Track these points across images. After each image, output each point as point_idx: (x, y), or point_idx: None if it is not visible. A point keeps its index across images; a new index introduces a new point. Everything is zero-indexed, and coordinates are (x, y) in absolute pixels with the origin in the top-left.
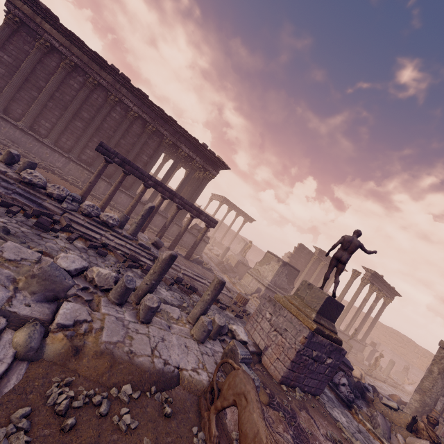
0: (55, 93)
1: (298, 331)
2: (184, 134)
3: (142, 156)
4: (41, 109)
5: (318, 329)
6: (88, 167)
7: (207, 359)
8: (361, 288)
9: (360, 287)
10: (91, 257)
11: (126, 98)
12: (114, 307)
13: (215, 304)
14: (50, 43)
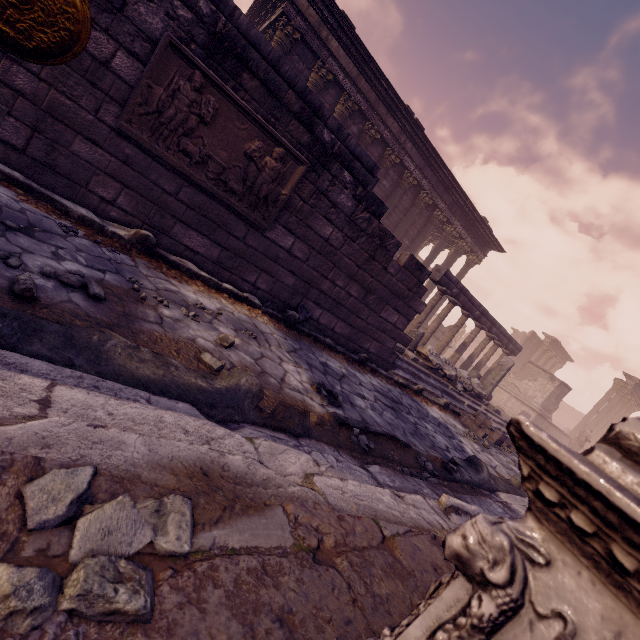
0: None
1: None
2: (464, 207)
3: (403, 240)
4: None
5: None
6: None
7: None
8: (617, 400)
9: (616, 398)
10: None
11: (409, 157)
12: None
13: None
14: (334, 75)
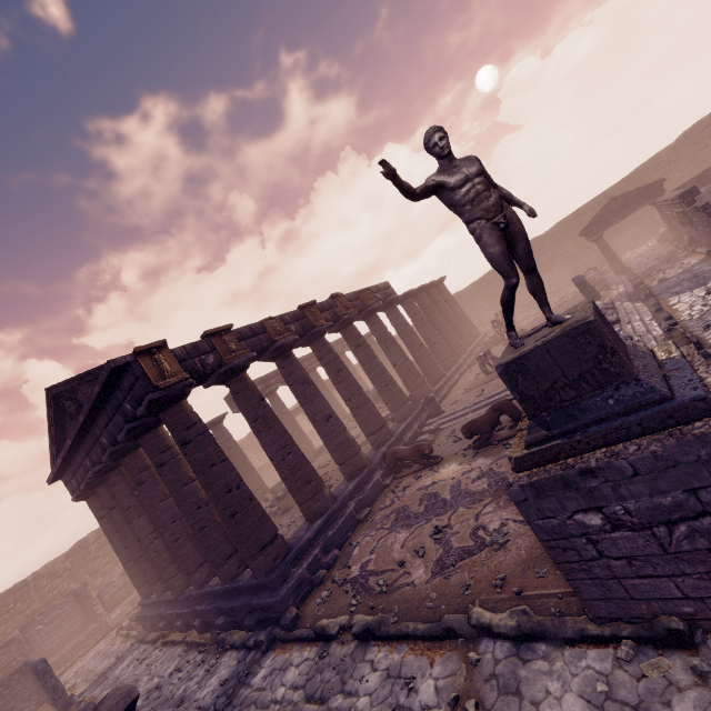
0: None
1: None
2: None
3: None
4: None
5: None
6: None
7: None
8: None
9: None
10: None
11: None
12: None
13: None
14: None
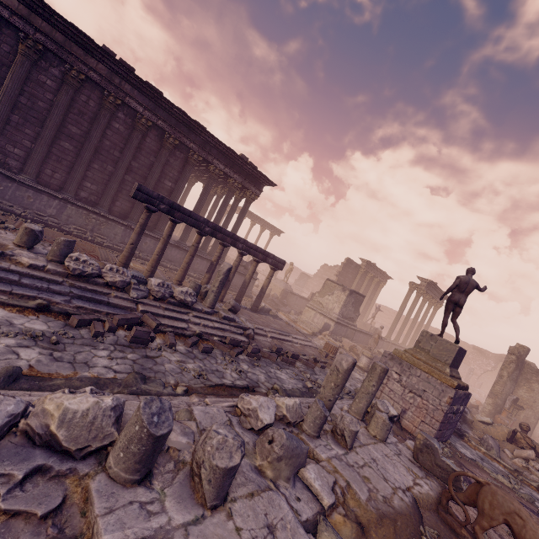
0: (19, 98)
1: (441, 392)
2: (216, 146)
3: (164, 181)
4: (2, 128)
5: (458, 385)
6: (94, 209)
7: (405, 460)
8: (417, 300)
9: (416, 299)
10: (205, 362)
11: (132, 98)
12: (320, 443)
13: (314, 364)
14: None
